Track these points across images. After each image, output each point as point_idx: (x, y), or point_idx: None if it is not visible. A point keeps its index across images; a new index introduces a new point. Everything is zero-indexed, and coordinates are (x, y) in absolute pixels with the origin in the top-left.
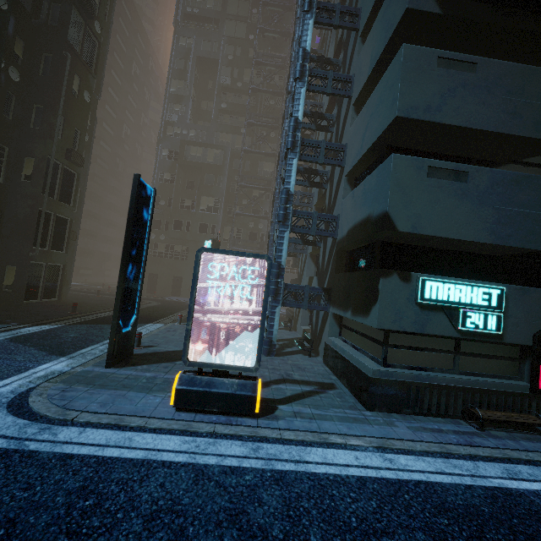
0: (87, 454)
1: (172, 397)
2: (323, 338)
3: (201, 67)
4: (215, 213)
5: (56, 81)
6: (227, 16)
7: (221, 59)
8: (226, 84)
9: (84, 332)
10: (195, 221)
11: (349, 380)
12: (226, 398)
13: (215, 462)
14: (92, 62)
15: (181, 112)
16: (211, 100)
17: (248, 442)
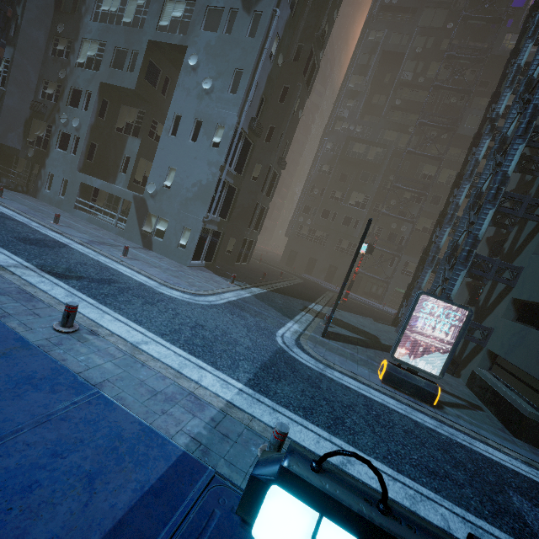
0: (355, 389)
1: (381, 374)
2: (469, 365)
3: (383, 60)
4: (361, 209)
5: (288, 107)
6: (428, 4)
7: (407, 53)
8: (407, 79)
9: (284, 301)
10: (341, 214)
11: (498, 410)
12: (416, 388)
13: (421, 422)
14: (309, 83)
15: (353, 108)
16: (384, 94)
17: (433, 419)
